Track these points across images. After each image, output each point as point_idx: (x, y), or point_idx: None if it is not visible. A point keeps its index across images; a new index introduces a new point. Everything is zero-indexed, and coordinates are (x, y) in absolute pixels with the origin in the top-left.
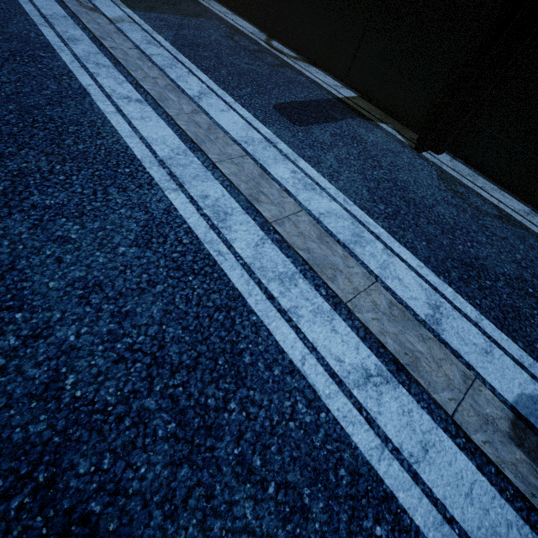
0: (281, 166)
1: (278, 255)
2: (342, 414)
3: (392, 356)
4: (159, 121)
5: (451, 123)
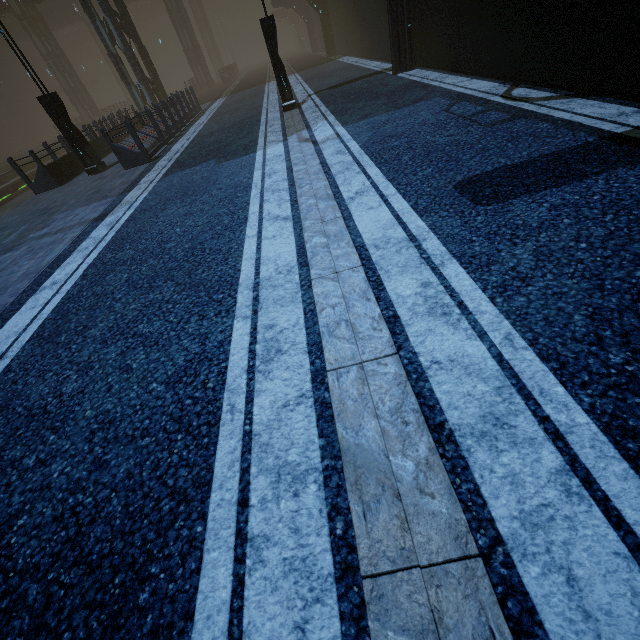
0: (407, 277)
1: (307, 429)
2: None
3: None
4: (289, 236)
5: None
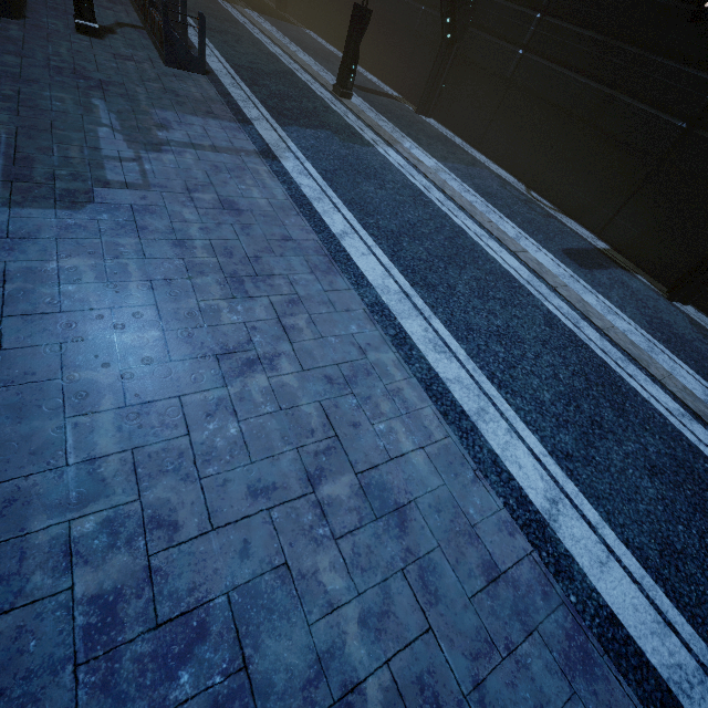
0: (589, 296)
1: (613, 348)
2: (676, 424)
3: (691, 411)
4: (508, 254)
5: (700, 284)
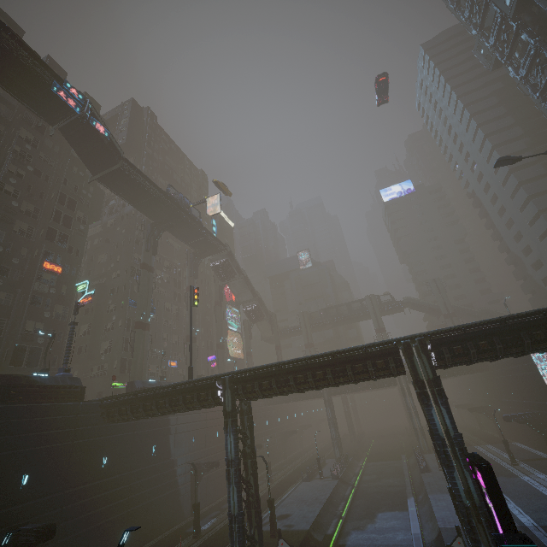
0: None
1: None
2: None
3: None
4: None
5: None
